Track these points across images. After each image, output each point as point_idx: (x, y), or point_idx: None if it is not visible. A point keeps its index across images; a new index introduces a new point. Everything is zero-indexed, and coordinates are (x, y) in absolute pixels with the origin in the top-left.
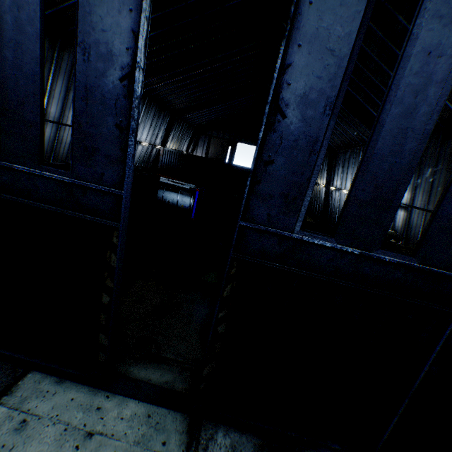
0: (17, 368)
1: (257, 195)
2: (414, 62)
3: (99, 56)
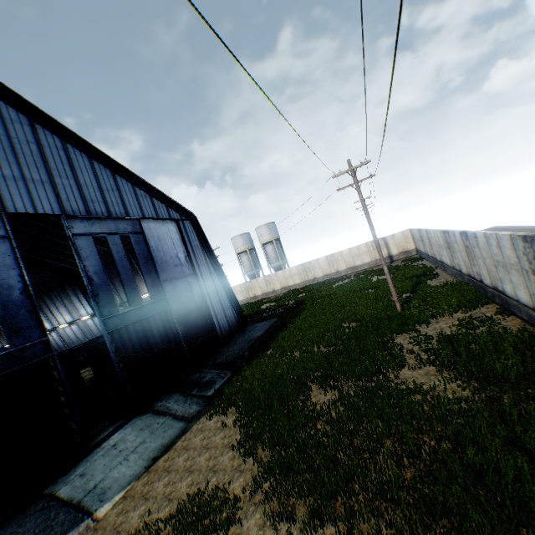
0: (30, 503)
1: (101, 307)
2: (116, 255)
3: (6, 289)
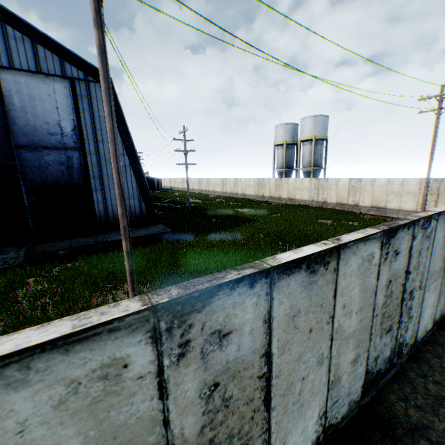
0: None
1: None
2: None
3: None
